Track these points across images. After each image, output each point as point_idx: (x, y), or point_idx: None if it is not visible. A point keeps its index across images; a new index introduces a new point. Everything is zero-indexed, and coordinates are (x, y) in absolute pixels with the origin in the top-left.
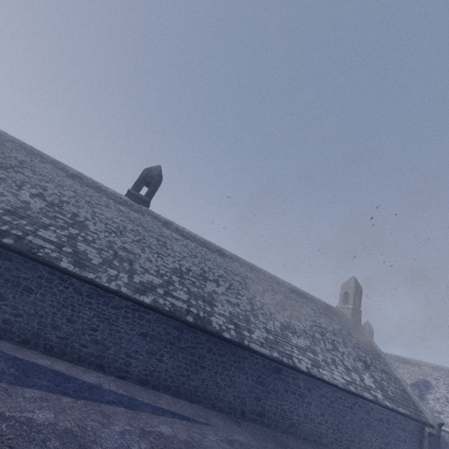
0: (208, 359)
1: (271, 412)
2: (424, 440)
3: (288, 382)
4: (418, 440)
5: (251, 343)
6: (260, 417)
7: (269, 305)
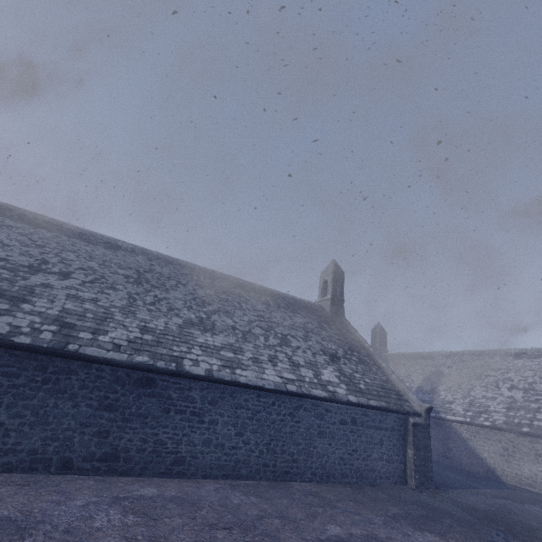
0: None
1: (132, 451)
2: (408, 434)
3: (170, 397)
4: (401, 436)
5: (87, 347)
6: (108, 462)
7: (175, 300)
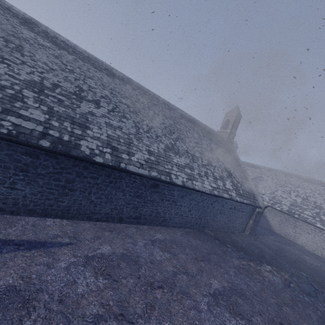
0: (79, 183)
1: (147, 215)
2: (253, 215)
3: (164, 194)
4: (249, 215)
5: (129, 165)
6: (137, 219)
7: (157, 129)
